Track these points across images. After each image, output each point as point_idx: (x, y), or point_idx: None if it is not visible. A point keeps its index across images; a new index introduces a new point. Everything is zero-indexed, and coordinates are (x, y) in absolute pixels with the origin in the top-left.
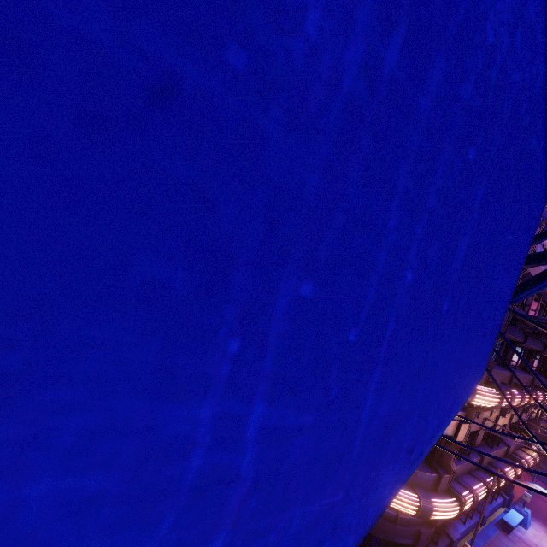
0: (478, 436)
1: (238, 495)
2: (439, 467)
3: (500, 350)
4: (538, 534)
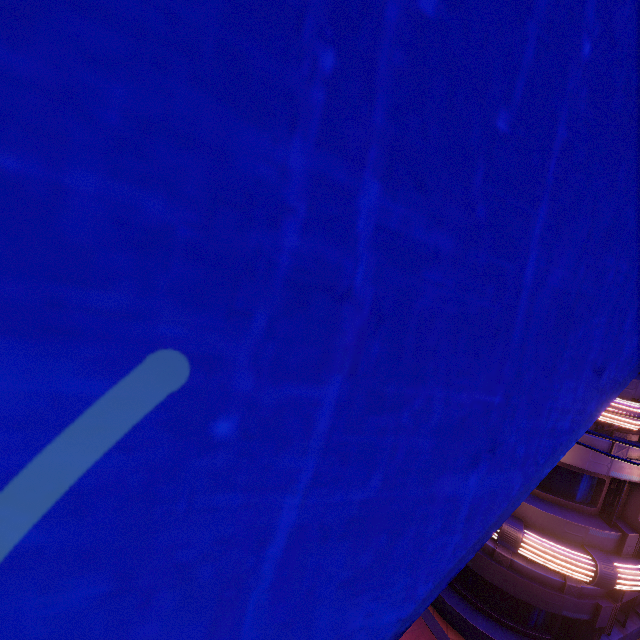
0: None
1: (352, 324)
2: (622, 523)
3: None
4: None
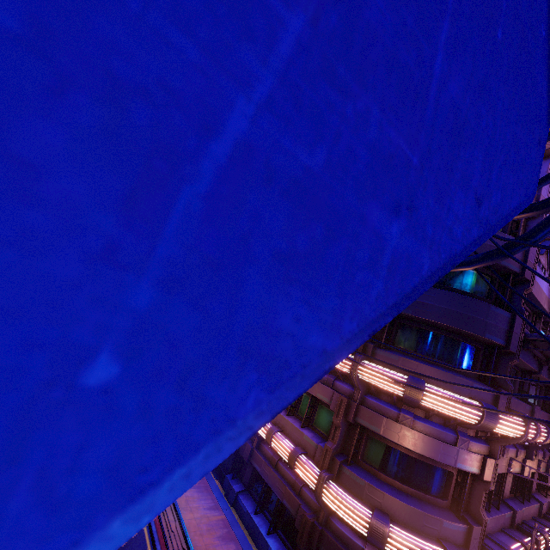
0: (505, 485)
1: None
2: (468, 516)
3: (515, 382)
4: None
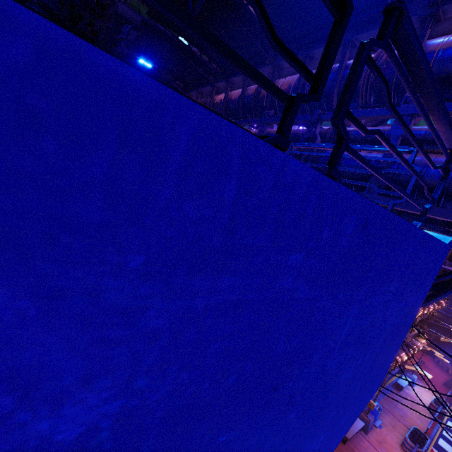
0: None
1: None
2: None
3: None
4: (420, 390)
